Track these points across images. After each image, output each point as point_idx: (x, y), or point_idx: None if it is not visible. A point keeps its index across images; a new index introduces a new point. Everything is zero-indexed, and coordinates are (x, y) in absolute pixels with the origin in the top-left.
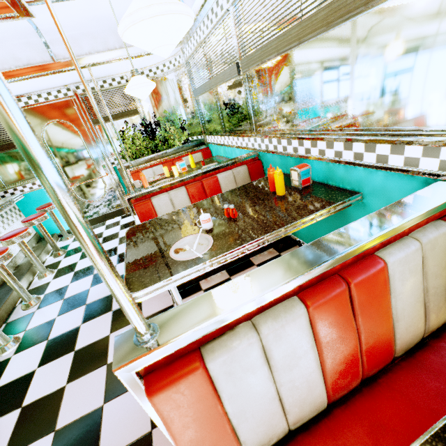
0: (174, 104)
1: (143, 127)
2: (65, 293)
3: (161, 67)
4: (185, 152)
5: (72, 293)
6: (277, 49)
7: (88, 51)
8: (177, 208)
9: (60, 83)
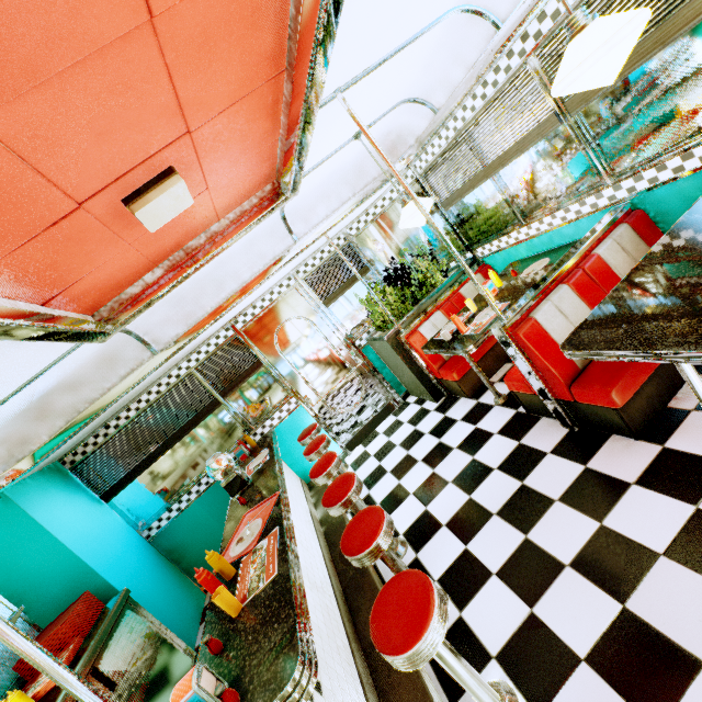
0: (407, 238)
1: (390, 278)
2: (434, 519)
3: (379, 203)
4: (459, 282)
5: (449, 514)
6: (660, 43)
7: (325, 215)
8: (569, 316)
9: (284, 273)
